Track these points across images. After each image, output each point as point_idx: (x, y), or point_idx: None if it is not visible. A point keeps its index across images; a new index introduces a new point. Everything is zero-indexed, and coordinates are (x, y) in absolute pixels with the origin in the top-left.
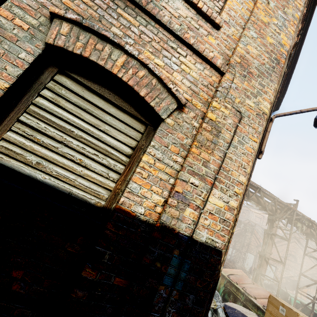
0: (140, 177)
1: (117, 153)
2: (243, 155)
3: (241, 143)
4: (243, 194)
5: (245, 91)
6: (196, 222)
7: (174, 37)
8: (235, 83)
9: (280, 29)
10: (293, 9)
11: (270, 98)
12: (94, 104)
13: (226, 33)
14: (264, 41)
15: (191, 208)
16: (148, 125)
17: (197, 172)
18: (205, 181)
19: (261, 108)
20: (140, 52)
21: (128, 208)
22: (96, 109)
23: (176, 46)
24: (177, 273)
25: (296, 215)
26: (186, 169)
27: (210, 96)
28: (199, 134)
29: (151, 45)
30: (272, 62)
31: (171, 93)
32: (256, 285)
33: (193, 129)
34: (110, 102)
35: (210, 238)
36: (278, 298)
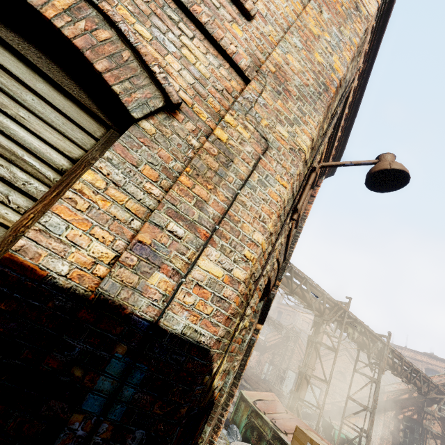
0: (72, 208)
1: (36, 163)
2: (265, 202)
3: (264, 184)
4: (262, 265)
5: (277, 113)
6: (169, 298)
7: (177, 5)
8: (264, 99)
9: (333, 49)
10: (352, 31)
11: (312, 132)
12: (1, 67)
13: (260, 29)
14: (311, 56)
15: (163, 273)
16: (111, 128)
17: (184, 214)
18: (196, 232)
19: (297, 142)
20: (111, 5)
21: (31, 260)
22: (6, 77)
23: (177, 19)
24: (115, 389)
25: (347, 318)
26: (164, 206)
27: (224, 108)
28: (197, 156)
29: (134, 1)
30: (319, 87)
31: (156, 82)
32: (291, 414)
33: (190, 148)
34: (41, 74)
35: (191, 328)
36: (306, 431)
